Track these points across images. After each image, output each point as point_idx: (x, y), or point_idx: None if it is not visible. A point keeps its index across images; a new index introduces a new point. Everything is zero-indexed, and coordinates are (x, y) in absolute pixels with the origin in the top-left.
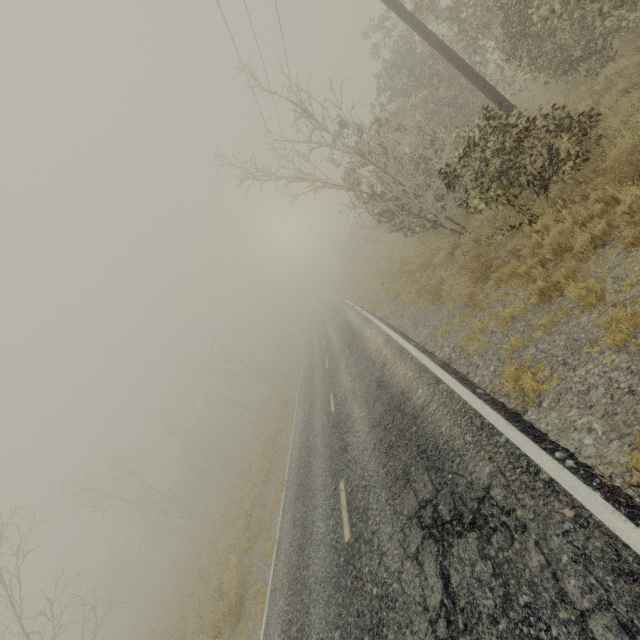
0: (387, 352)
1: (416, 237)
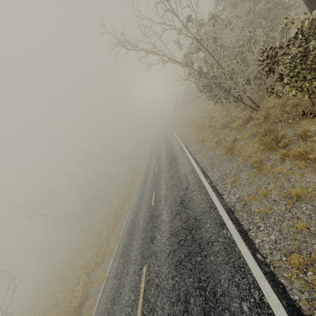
0: (190, 179)
1: (221, 105)
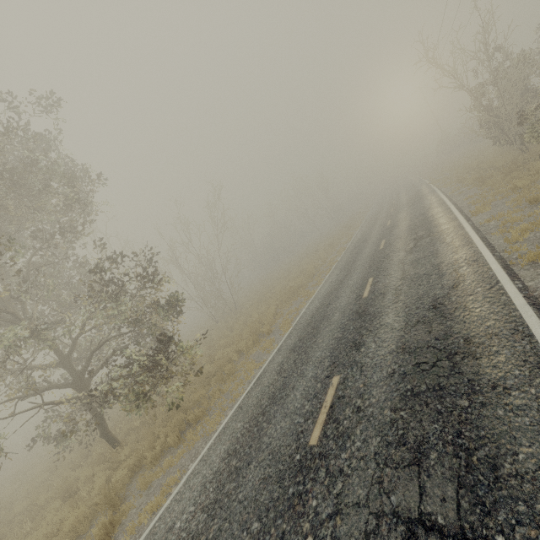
0: (435, 204)
1: (502, 148)
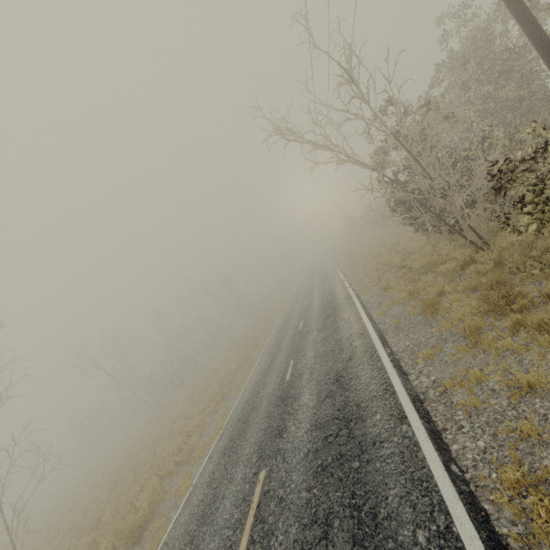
0: (358, 345)
1: (426, 235)
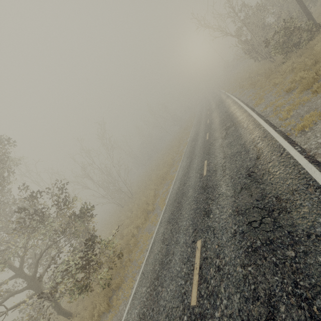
0: (231, 104)
1: (260, 62)
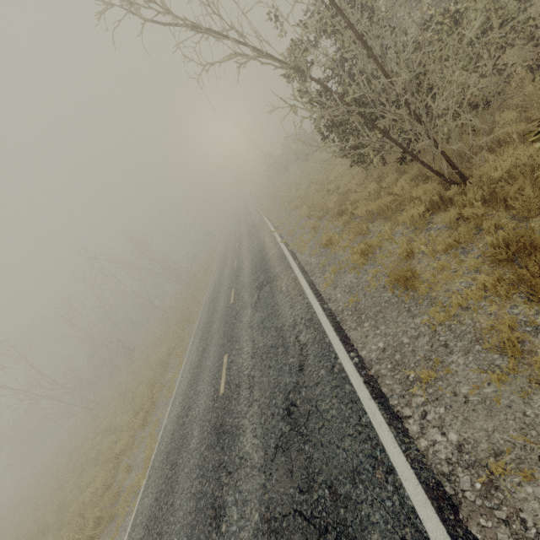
0: (307, 343)
1: (364, 168)
